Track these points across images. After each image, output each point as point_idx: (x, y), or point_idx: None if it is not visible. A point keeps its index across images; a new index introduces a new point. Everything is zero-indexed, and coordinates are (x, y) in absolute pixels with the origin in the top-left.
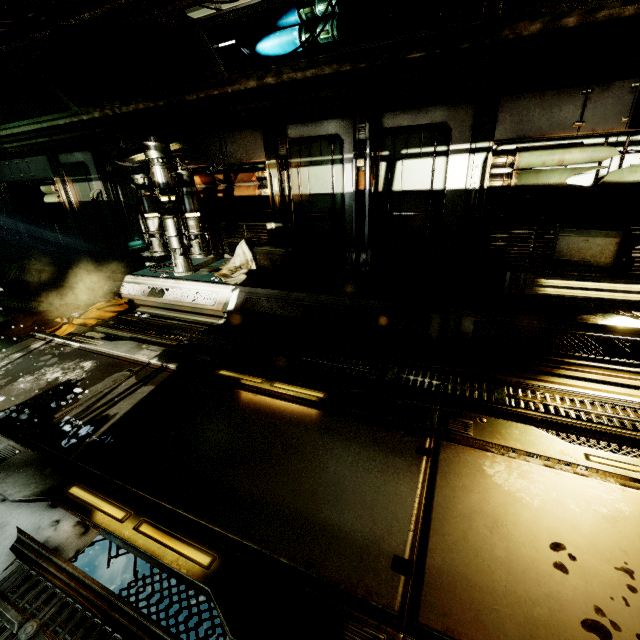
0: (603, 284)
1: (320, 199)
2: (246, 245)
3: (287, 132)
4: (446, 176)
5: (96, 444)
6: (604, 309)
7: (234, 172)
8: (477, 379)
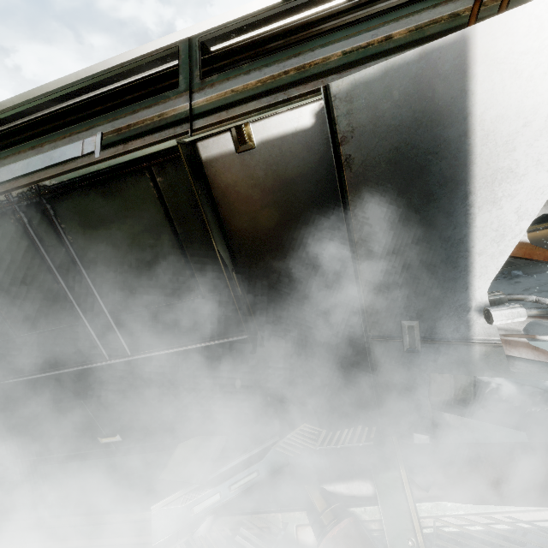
0: None
1: None
2: None
3: None
4: None
5: (519, 260)
6: None
7: None
8: None
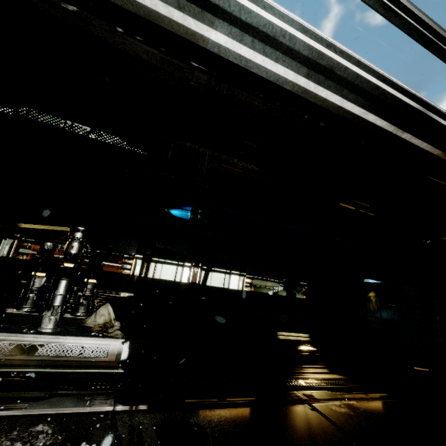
0: (293, 333)
1: (165, 282)
2: (111, 307)
3: (155, 244)
4: (229, 283)
5: None
6: (298, 343)
7: (105, 254)
8: (290, 378)
